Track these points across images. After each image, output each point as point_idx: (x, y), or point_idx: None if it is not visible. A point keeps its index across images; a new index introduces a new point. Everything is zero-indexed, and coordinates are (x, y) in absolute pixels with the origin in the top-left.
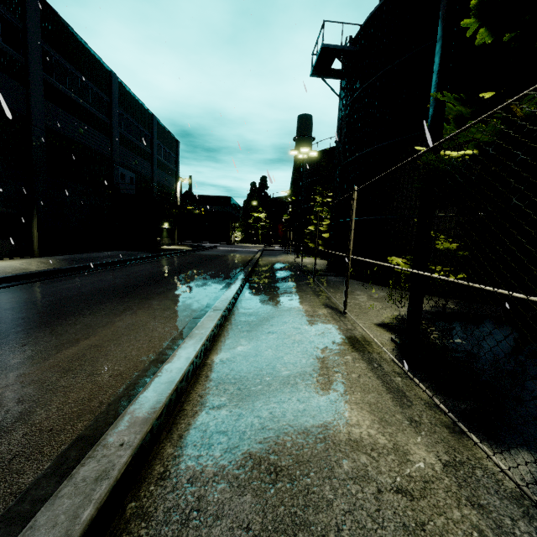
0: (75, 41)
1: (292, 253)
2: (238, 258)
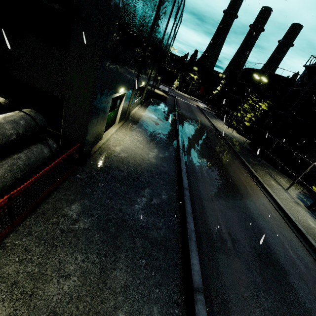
0: None
1: (218, 119)
2: (204, 120)
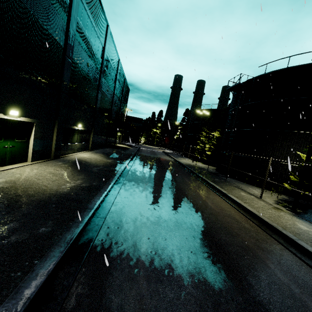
0: (113, 48)
1: (184, 157)
2: (166, 158)
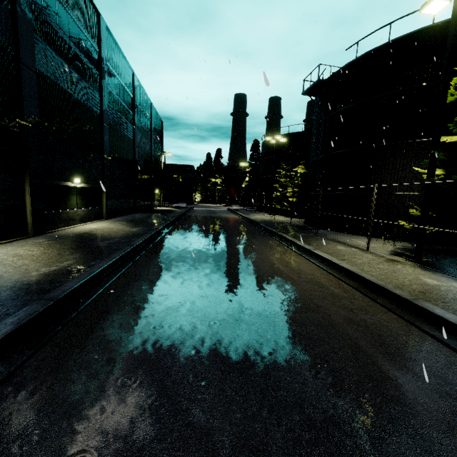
0: (118, 54)
1: (258, 212)
2: (230, 217)
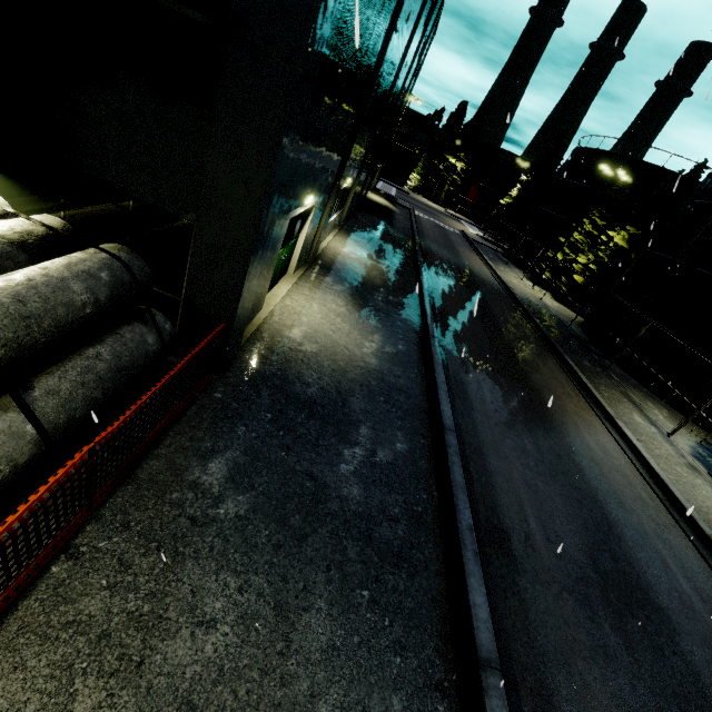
0: None
1: (510, 265)
2: (479, 268)
